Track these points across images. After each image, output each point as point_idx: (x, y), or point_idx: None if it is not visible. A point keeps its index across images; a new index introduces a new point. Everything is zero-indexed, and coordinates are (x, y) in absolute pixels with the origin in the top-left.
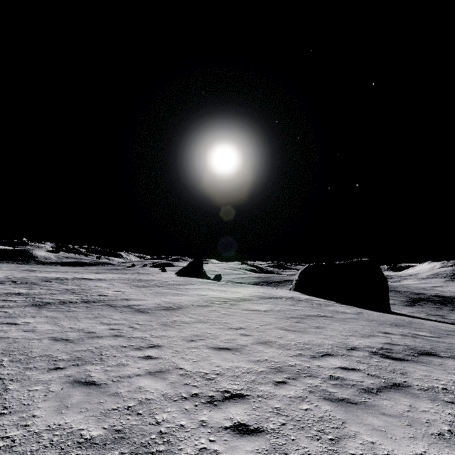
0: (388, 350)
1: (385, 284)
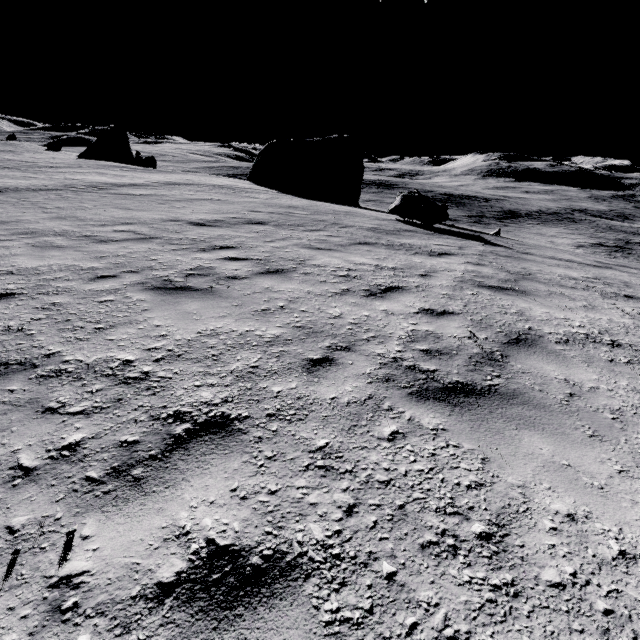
0: (218, 221)
1: (359, 172)
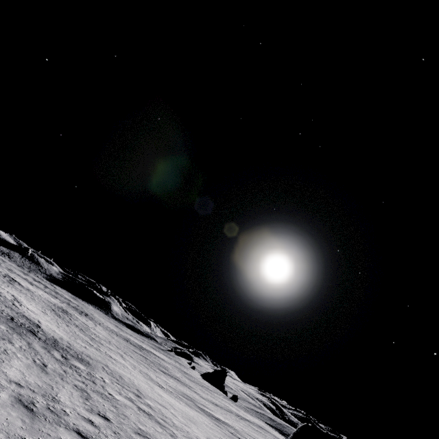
0: None
1: None
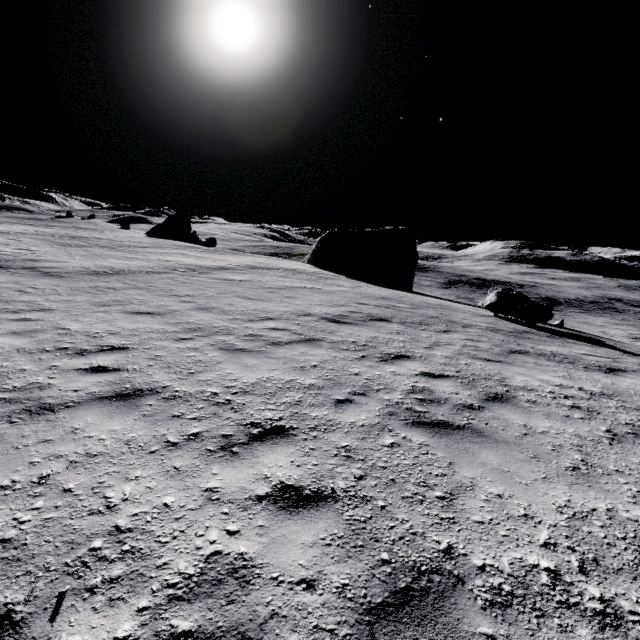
0: (344, 316)
1: (414, 260)
